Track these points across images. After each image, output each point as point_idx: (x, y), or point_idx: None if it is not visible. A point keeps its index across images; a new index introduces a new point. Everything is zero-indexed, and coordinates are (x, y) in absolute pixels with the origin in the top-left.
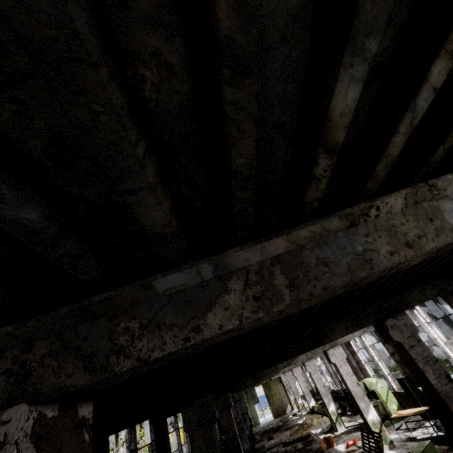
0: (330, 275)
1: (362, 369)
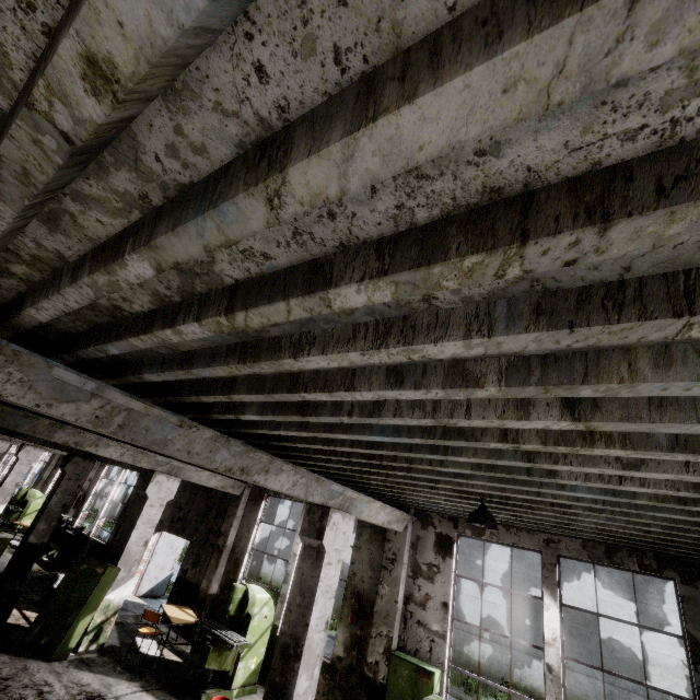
0: (1, 422)
1: (47, 483)
